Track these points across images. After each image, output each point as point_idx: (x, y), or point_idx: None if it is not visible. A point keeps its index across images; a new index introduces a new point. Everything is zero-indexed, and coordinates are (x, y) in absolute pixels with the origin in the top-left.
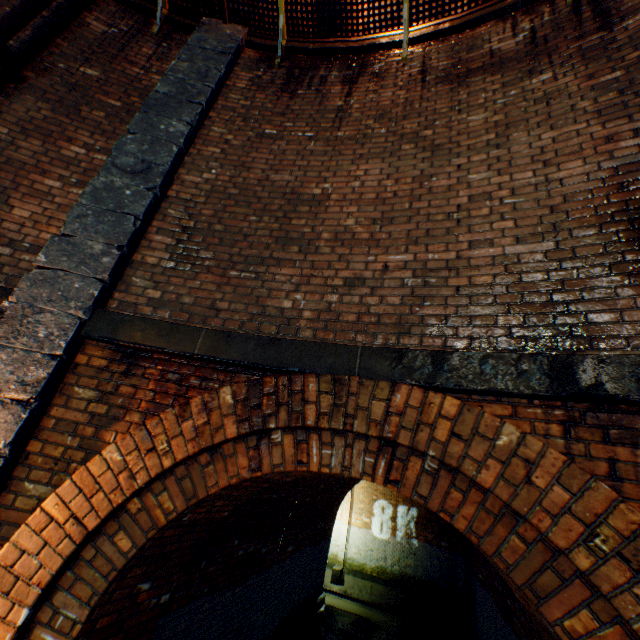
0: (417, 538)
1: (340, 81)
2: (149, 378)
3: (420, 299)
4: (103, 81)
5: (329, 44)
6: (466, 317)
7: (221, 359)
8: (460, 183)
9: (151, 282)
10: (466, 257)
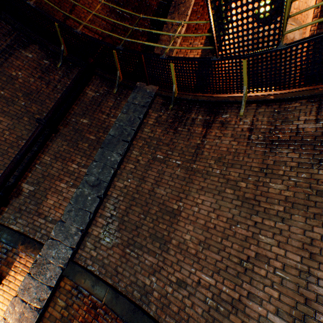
0: None
1: (202, 123)
2: (85, 303)
3: (212, 319)
4: (89, 125)
5: (200, 96)
6: None
7: (112, 310)
8: (253, 238)
9: (93, 246)
10: (244, 303)
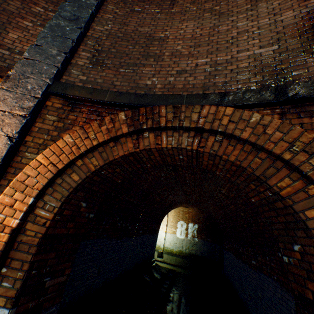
0: (197, 237)
1: None
2: (83, 113)
3: (213, 76)
4: None
5: None
6: (235, 81)
7: (118, 103)
8: (233, 28)
9: (81, 73)
10: (236, 57)
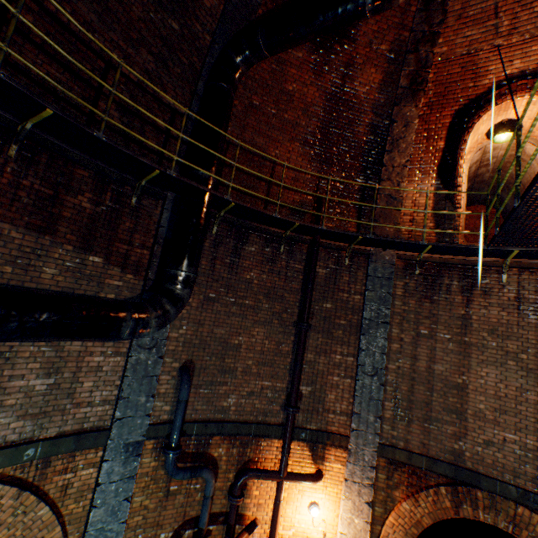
0: None
1: (459, 290)
2: (403, 472)
3: (523, 462)
4: (334, 309)
5: (449, 259)
6: None
7: (435, 472)
8: None
9: (390, 426)
10: None
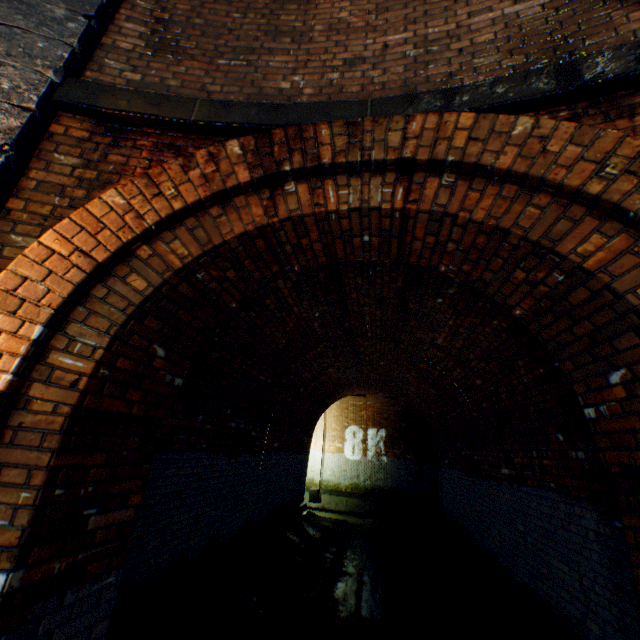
0: (386, 455)
1: None
2: (141, 149)
3: (424, 65)
4: None
5: None
6: (471, 69)
7: (222, 123)
8: None
9: (128, 66)
10: (466, 26)
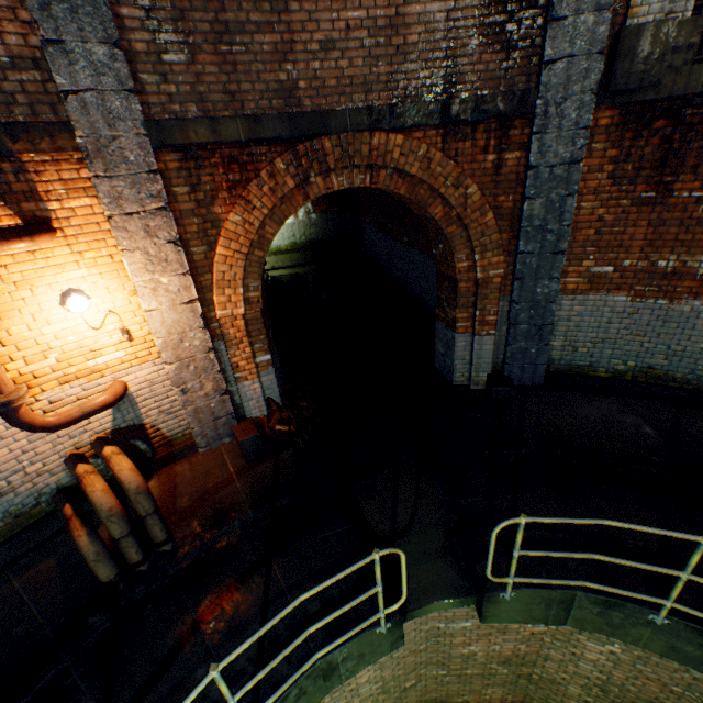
0: (315, 213)
1: None
2: (217, 167)
3: (376, 61)
4: None
5: None
6: (403, 75)
7: (263, 140)
8: None
9: (158, 77)
10: (402, 15)
